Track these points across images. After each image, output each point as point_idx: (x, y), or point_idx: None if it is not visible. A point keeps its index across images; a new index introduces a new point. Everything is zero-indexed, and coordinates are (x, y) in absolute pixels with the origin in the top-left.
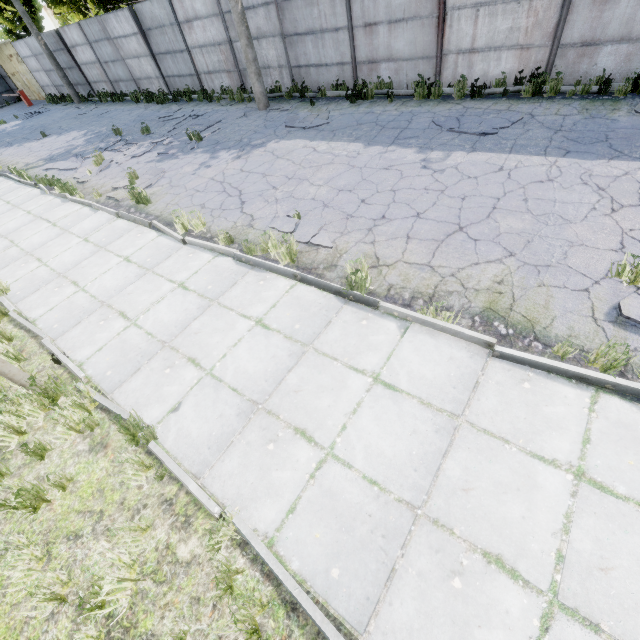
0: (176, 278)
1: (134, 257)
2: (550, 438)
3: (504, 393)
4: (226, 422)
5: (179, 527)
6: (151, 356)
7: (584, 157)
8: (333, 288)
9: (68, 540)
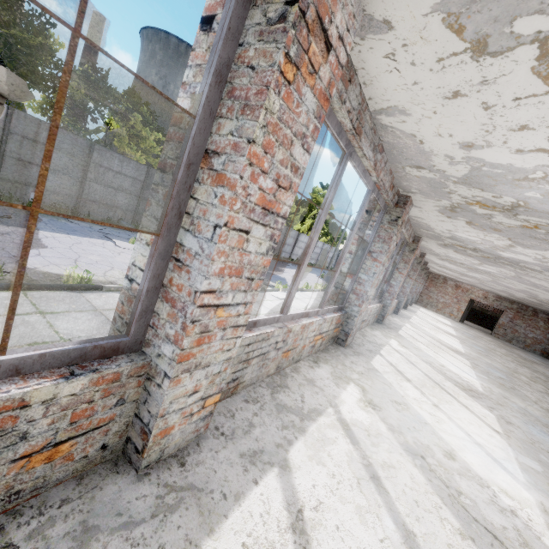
0: None
1: None
2: None
3: None
4: None
5: None
6: None
7: (79, 236)
8: (66, 286)
9: None
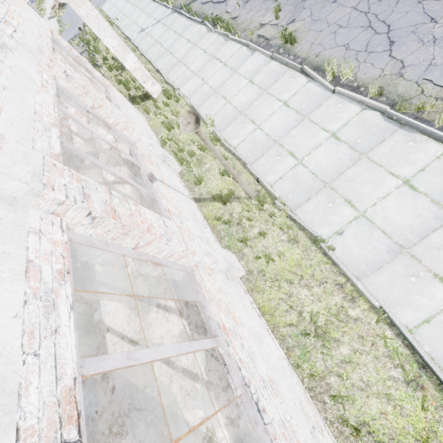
0: (328, 128)
1: (291, 102)
2: None
3: None
4: (378, 253)
5: (348, 300)
6: (317, 191)
7: None
8: None
9: (287, 282)
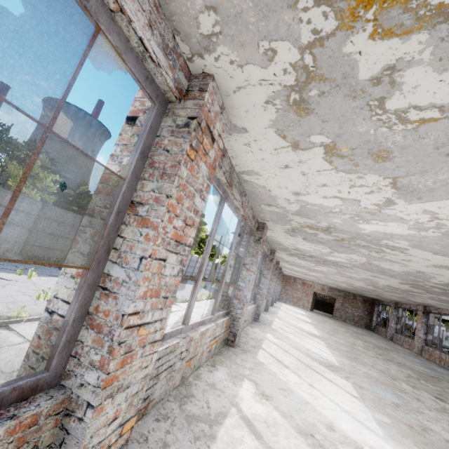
0: None
1: None
2: None
3: None
4: None
5: None
6: None
7: None
8: None
9: None
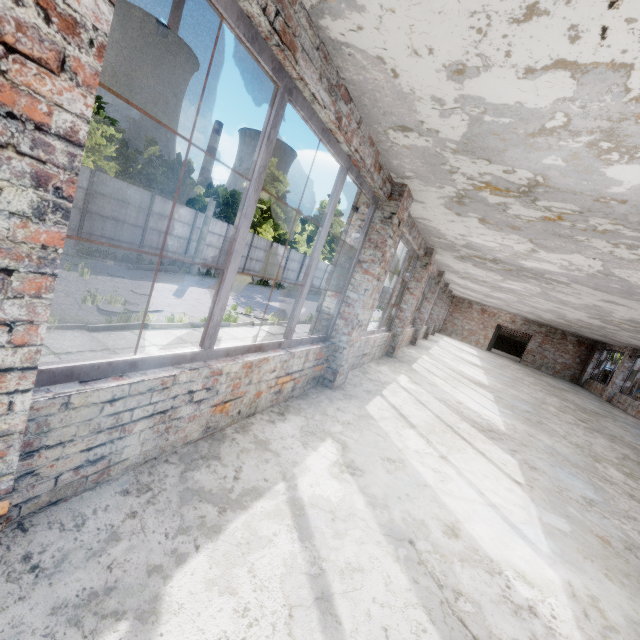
0: None
1: None
2: (139, 342)
3: (111, 339)
4: None
5: None
6: None
7: None
8: None
9: None
